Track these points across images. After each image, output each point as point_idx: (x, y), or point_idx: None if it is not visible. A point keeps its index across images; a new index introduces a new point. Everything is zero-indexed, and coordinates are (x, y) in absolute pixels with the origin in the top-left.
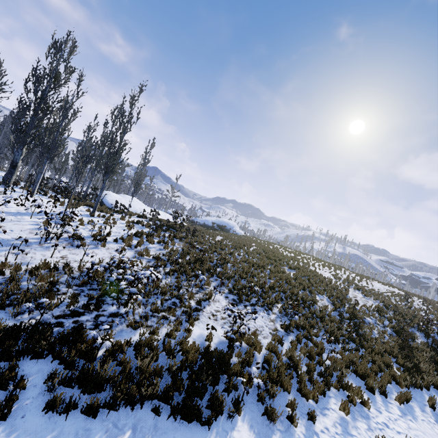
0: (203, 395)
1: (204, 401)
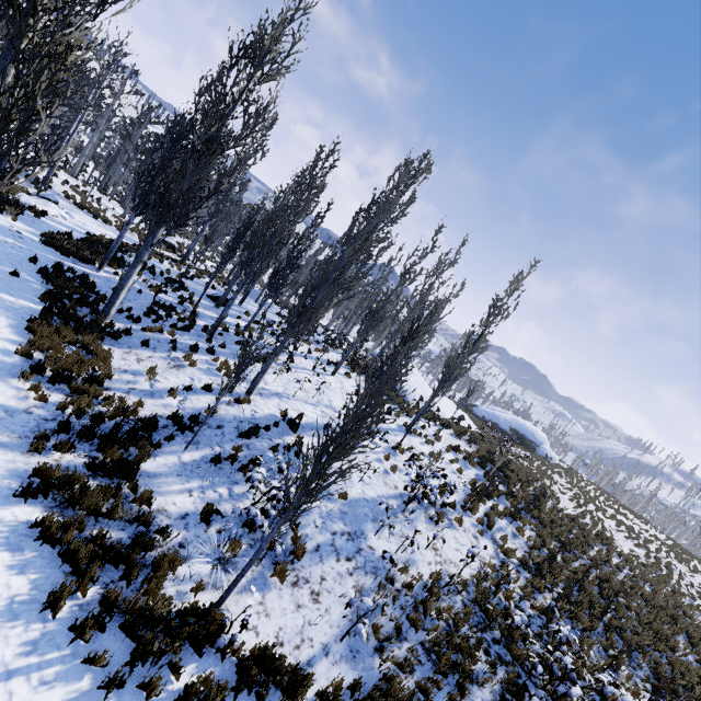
0: None
1: None
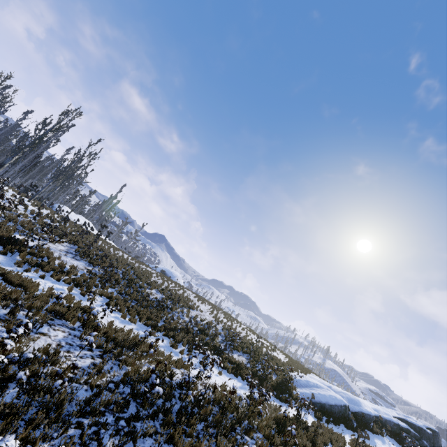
0: None
1: None
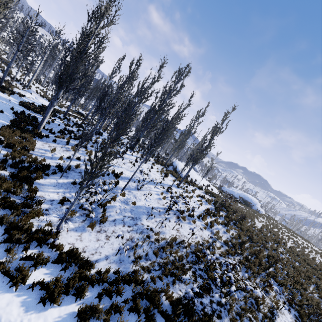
0: None
1: None
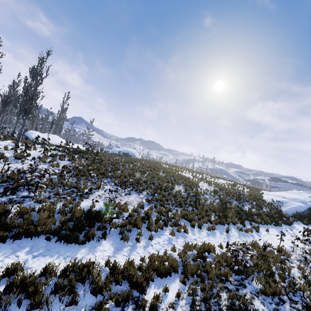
0: (82, 231)
1: (83, 235)
